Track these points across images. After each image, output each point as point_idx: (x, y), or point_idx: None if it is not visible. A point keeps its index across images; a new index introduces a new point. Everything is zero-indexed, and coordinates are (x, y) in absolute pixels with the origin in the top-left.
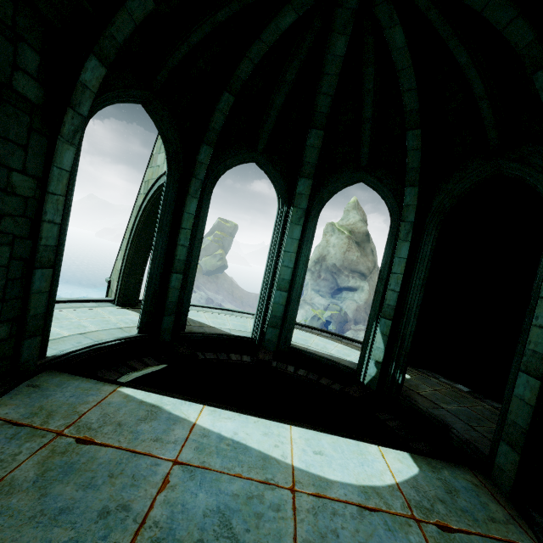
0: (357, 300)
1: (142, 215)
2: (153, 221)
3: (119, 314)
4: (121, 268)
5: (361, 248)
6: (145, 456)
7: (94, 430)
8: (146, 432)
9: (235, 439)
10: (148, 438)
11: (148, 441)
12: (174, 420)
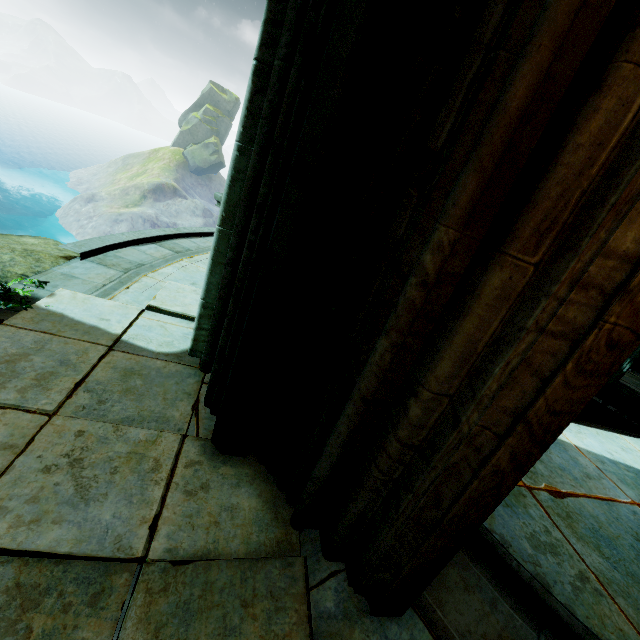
0: None
1: None
2: None
3: None
4: None
5: None
6: (613, 502)
7: (538, 474)
8: (568, 466)
9: (619, 461)
10: (580, 475)
11: (586, 480)
12: (558, 443)
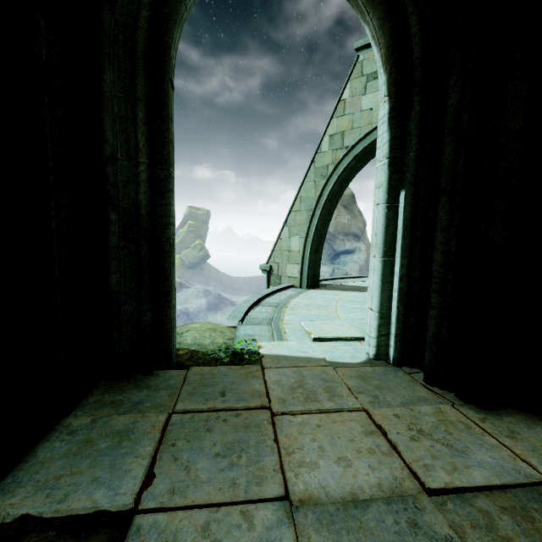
0: (357, 261)
1: (340, 174)
2: (347, 181)
3: (334, 294)
4: (304, 245)
5: (348, 210)
6: None
7: None
8: None
9: None
10: None
11: None
12: None
